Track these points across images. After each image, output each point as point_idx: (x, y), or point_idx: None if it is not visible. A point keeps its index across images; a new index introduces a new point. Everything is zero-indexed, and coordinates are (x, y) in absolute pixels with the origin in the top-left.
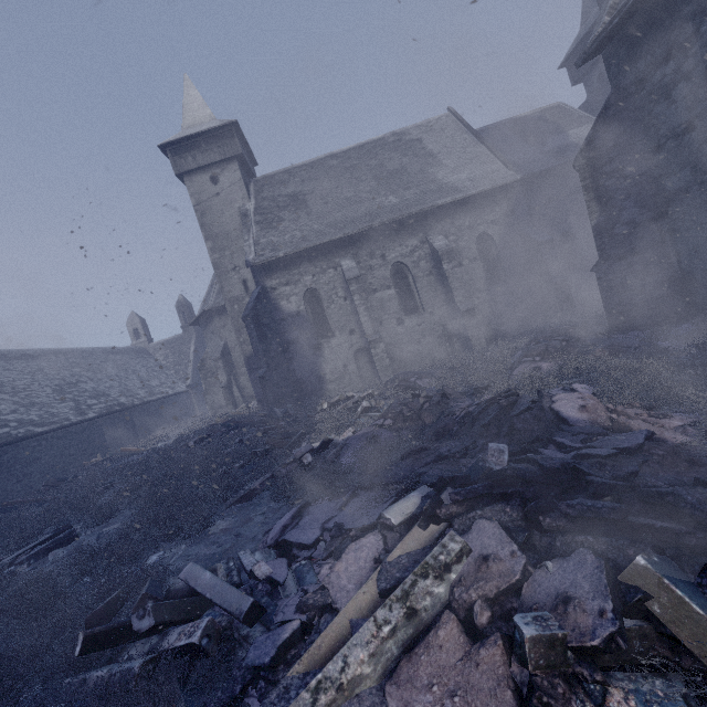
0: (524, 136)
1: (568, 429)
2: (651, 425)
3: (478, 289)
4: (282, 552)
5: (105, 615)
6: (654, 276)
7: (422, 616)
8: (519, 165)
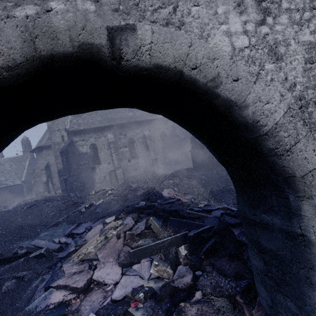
0: None
1: (163, 198)
2: (182, 198)
3: (160, 152)
4: (70, 237)
5: (2, 255)
6: (205, 156)
7: (109, 238)
8: None
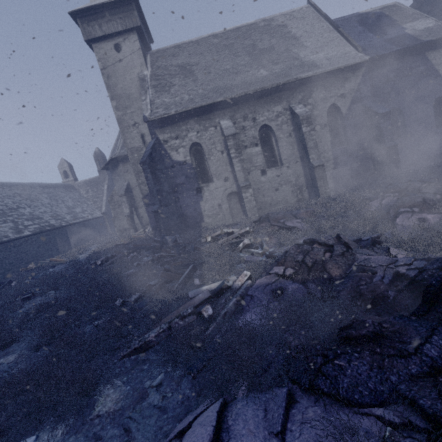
0: (368, 27)
1: None
2: None
3: (325, 150)
4: None
5: None
6: None
7: None
8: (366, 49)
